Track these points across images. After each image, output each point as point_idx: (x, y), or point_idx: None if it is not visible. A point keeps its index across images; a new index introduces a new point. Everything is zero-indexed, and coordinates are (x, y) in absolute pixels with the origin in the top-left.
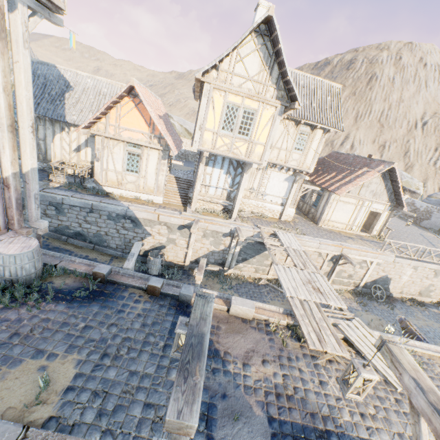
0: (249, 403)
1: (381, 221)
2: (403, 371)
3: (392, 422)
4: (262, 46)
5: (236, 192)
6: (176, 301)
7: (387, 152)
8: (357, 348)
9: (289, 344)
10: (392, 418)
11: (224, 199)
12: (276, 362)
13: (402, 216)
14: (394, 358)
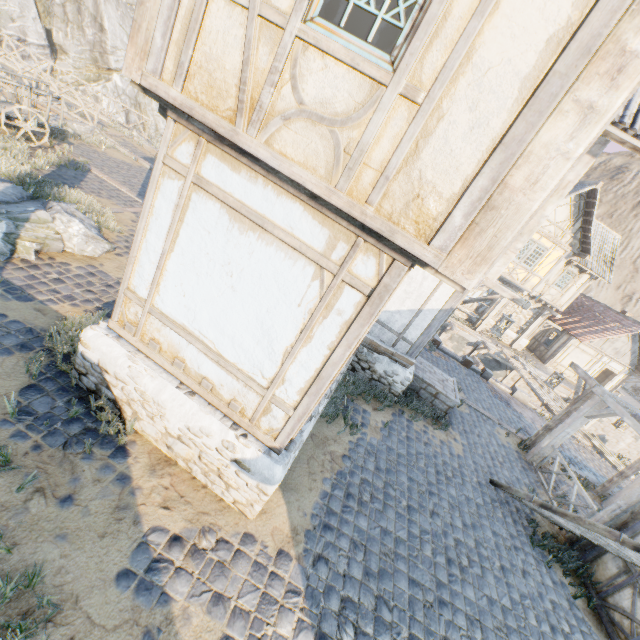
0: None
1: (613, 382)
2: None
3: None
4: (576, 203)
5: (488, 308)
6: (479, 376)
7: (632, 307)
8: (595, 446)
9: None
10: None
11: (472, 310)
12: None
13: (630, 390)
14: None
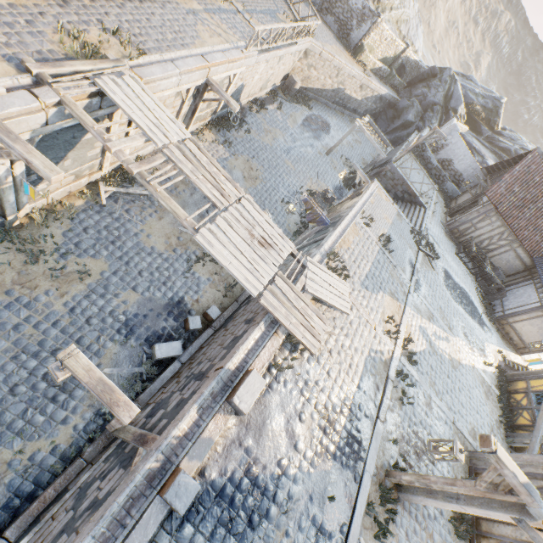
0: (322, 470)
1: None
2: (506, 469)
3: (357, 348)
4: None
5: None
6: (170, 514)
7: None
8: (325, 301)
9: (296, 366)
10: (356, 344)
11: None
12: (305, 404)
13: None
14: (501, 462)
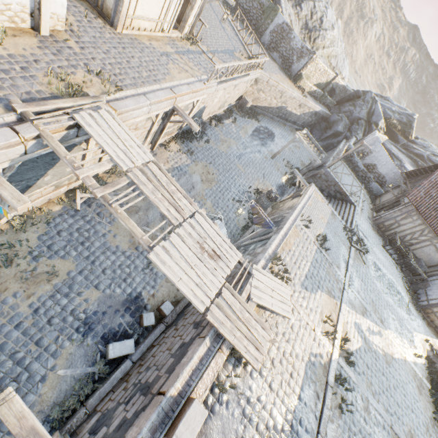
0: None
1: (196, 8)
2: None
3: (298, 354)
4: None
5: None
6: None
7: None
8: (268, 308)
9: (239, 382)
10: (297, 349)
11: None
12: (246, 426)
13: None
14: None
